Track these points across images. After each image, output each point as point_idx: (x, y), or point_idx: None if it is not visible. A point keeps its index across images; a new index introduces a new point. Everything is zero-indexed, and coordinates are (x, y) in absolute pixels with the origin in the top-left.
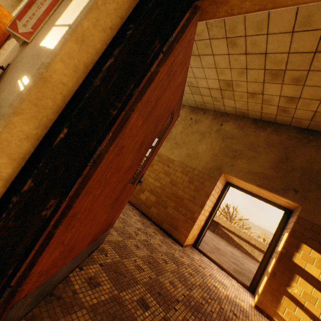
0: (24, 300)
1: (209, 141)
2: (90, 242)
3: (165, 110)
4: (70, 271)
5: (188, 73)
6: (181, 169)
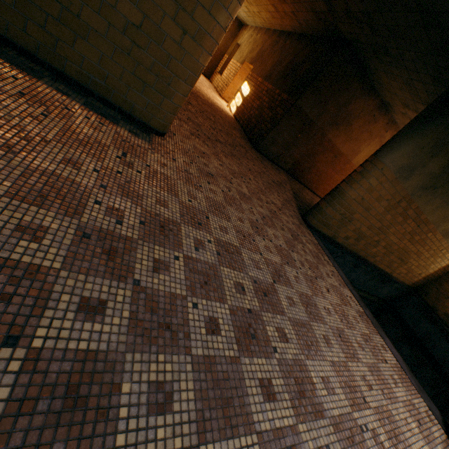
0: None
1: (249, 47)
2: None
3: None
4: None
5: None
6: (235, 65)
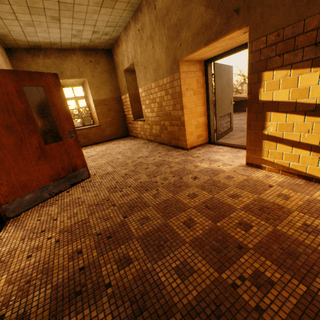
0: (10, 204)
1: (157, 39)
2: (53, 180)
3: (2, 99)
4: (53, 194)
5: (82, 0)
6: (157, 88)
